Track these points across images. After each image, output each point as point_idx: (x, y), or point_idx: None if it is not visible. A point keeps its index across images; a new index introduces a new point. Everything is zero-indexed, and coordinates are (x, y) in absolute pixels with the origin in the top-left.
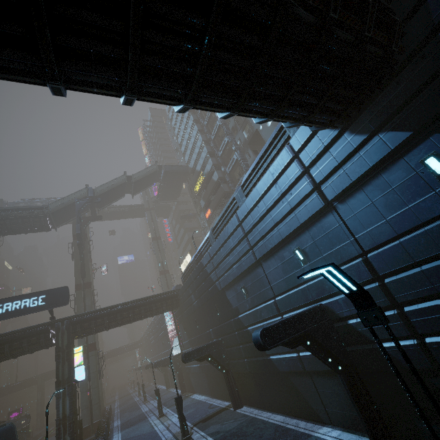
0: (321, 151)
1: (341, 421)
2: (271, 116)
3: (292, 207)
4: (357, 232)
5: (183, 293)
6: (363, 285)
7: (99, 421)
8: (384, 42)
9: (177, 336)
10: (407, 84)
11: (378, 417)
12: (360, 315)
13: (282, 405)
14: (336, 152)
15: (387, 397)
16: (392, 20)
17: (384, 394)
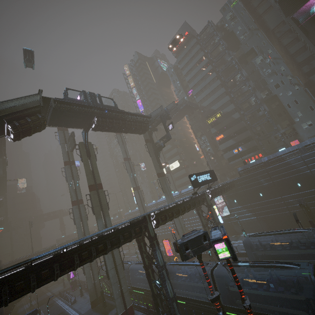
0: None
1: None
2: None
3: None
4: None
5: (243, 180)
6: None
7: None
8: None
9: (226, 205)
10: None
11: None
12: None
13: None
14: None
15: None
16: None
17: None
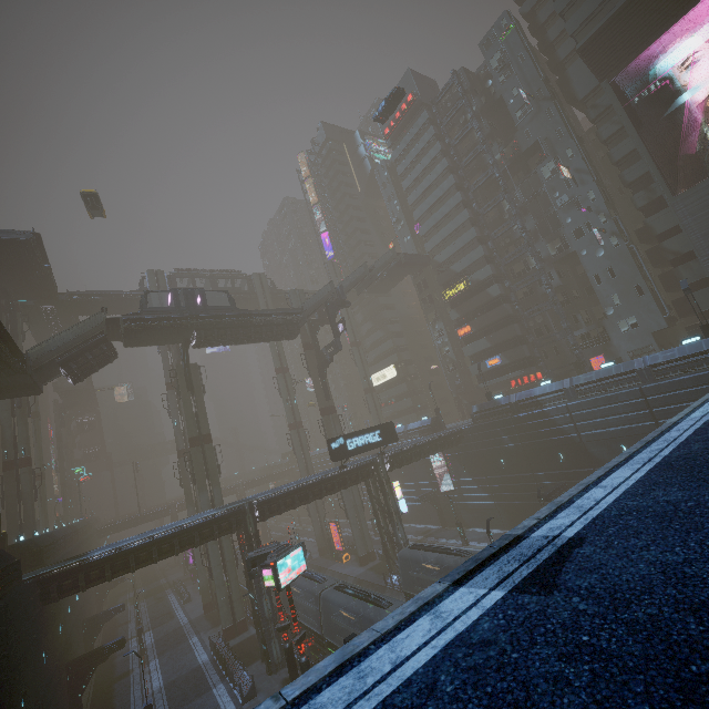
0: None
1: None
2: None
3: None
4: None
5: (477, 431)
6: None
7: (373, 550)
8: None
9: (449, 473)
10: None
11: None
12: None
13: None
14: None
15: None
16: None
17: None
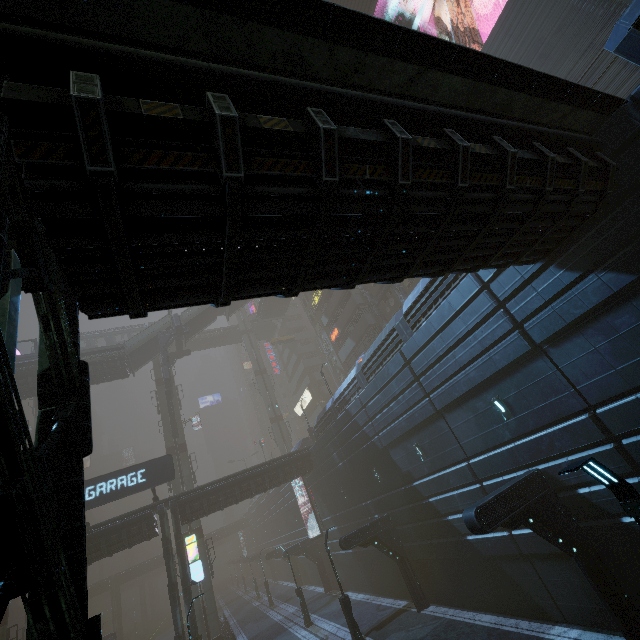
0: (520, 285)
1: (579, 618)
2: (473, 270)
3: (485, 348)
4: (578, 382)
5: (318, 451)
6: (593, 446)
7: (219, 636)
8: (597, 188)
9: (313, 511)
10: (626, 223)
11: (632, 609)
12: (624, 505)
13: (490, 601)
14: (541, 288)
15: (639, 584)
16: (603, 163)
17: (636, 579)
